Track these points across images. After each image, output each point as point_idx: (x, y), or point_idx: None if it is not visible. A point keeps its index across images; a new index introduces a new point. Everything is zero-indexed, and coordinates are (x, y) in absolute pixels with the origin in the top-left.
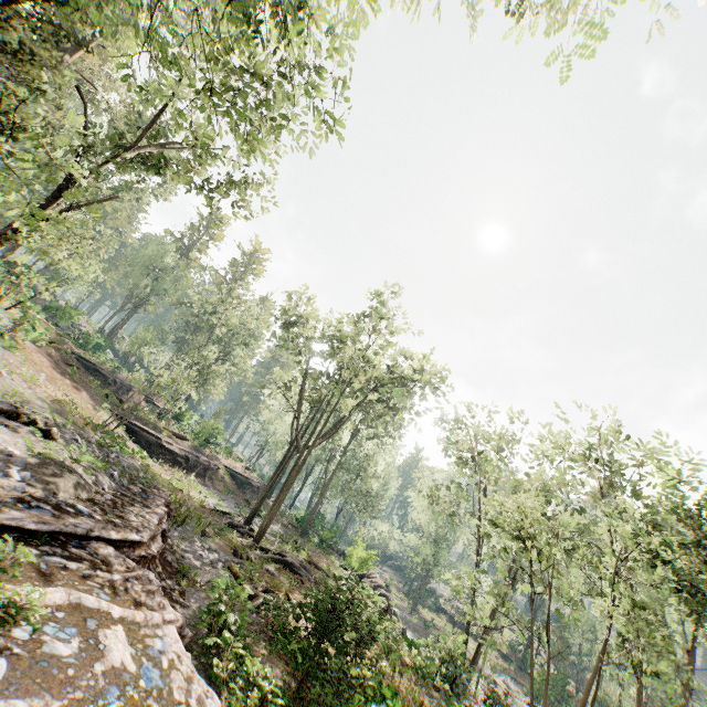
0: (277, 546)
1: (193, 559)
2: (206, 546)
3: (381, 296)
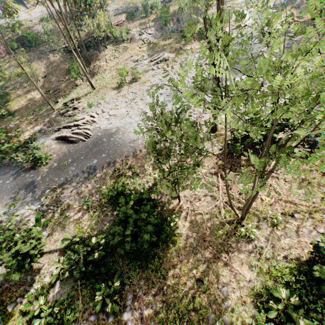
0: None
1: None
2: None
3: None
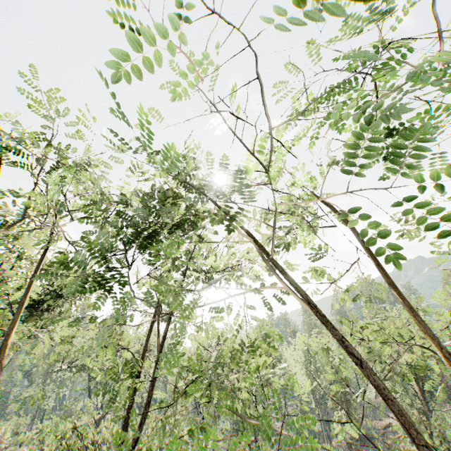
0: None
1: None
2: None
3: None
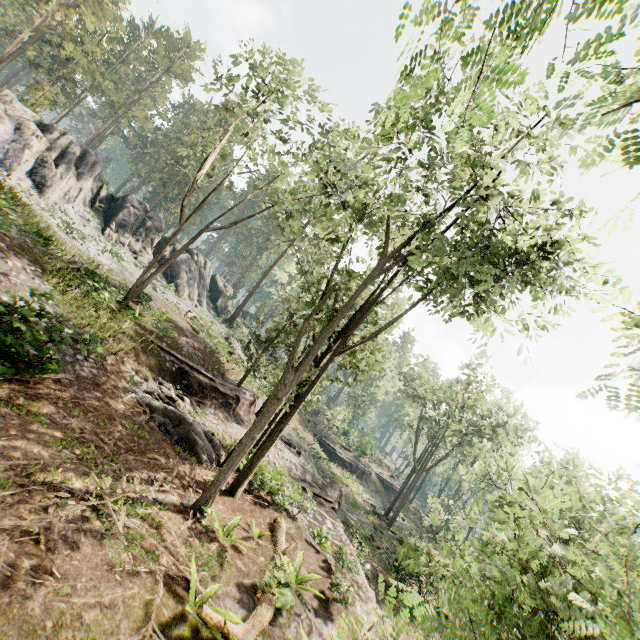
0: (403, 534)
1: (352, 521)
2: (358, 518)
3: (469, 367)
